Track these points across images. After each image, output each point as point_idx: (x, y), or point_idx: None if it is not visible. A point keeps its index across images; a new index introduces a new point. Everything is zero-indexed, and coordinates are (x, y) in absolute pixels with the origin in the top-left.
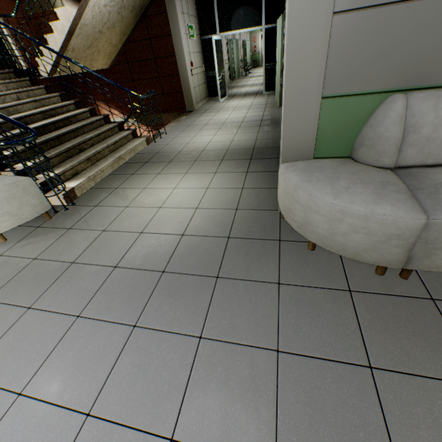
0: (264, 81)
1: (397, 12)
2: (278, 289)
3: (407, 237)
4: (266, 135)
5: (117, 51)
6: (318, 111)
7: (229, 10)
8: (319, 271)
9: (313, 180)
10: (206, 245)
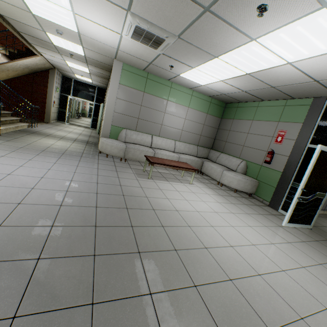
0: (91, 123)
1: (124, 116)
2: (98, 159)
3: (124, 150)
4: (93, 139)
5: (7, 78)
6: (111, 128)
7: (79, 90)
8: (108, 159)
9: (108, 139)
10: (76, 153)
